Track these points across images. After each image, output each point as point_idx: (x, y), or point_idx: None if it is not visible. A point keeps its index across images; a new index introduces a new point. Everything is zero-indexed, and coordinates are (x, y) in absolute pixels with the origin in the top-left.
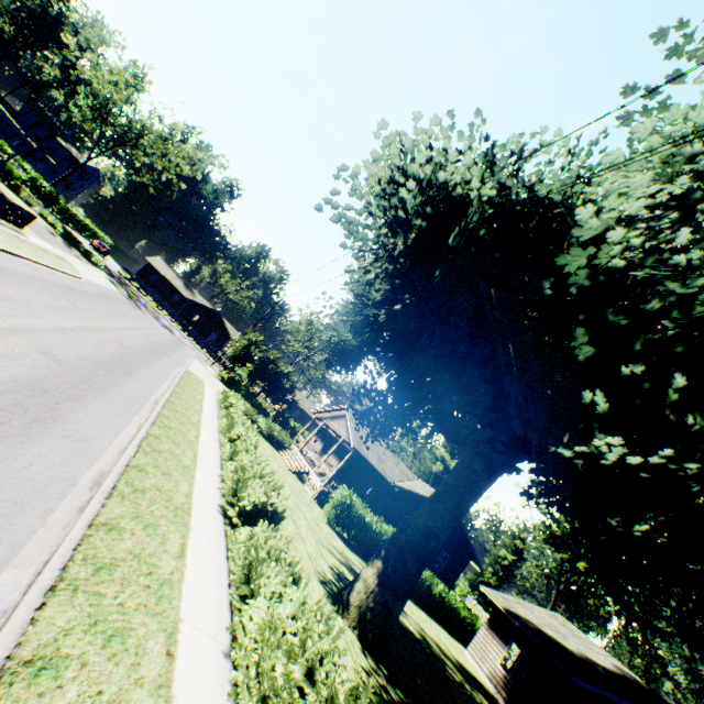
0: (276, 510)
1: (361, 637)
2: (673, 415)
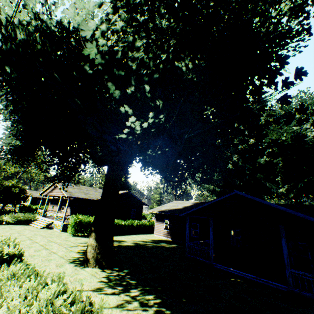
0: (14, 254)
1: (100, 266)
2: (153, 103)
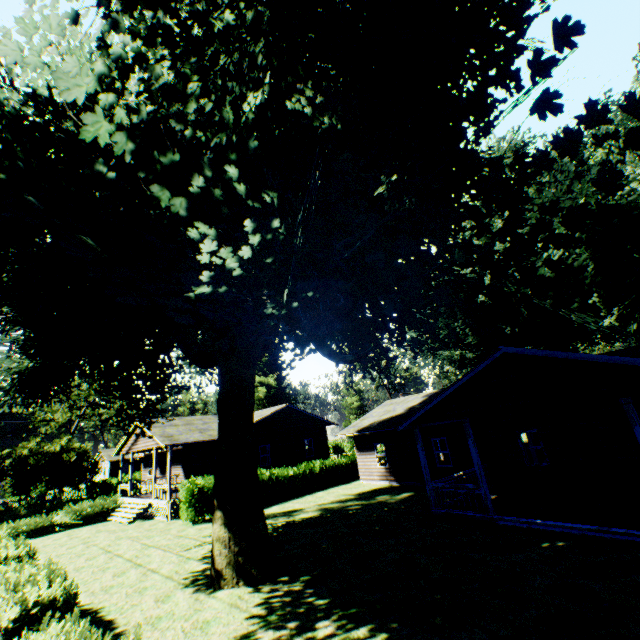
0: (54, 600)
1: (248, 582)
2: (256, 203)
